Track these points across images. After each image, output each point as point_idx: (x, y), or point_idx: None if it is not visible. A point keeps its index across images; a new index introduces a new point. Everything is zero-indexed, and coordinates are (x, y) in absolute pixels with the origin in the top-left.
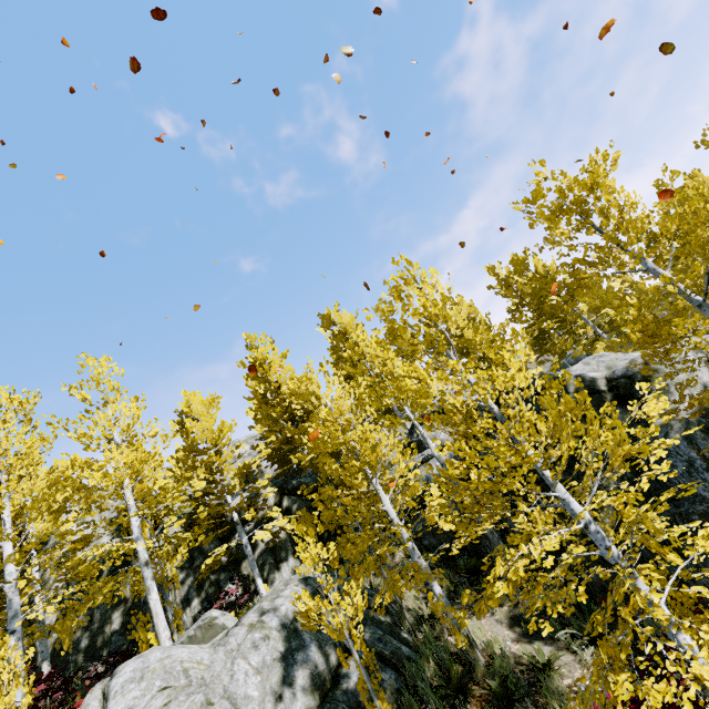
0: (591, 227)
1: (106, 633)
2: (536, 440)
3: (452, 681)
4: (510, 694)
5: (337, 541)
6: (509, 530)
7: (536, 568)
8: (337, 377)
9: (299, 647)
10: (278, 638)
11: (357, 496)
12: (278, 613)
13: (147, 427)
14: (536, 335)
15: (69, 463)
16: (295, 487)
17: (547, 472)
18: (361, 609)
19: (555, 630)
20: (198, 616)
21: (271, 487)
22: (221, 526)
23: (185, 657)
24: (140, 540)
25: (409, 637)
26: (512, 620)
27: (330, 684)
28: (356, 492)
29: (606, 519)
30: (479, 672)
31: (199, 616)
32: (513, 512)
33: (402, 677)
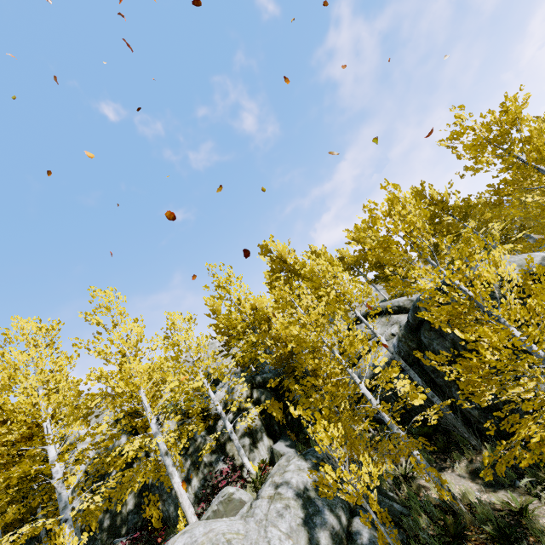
0: (512, 154)
1: (123, 513)
2: (535, 322)
3: (449, 530)
4: (504, 536)
5: (330, 421)
6: (456, 401)
7: (479, 430)
8: (305, 289)
9: (315, 512)
10: (296, 506)
11: (334, 384)
12: (291, 485)
13: (151, 341)
14: (431, 248)
15: (96, 376)
16: (261, 382)
17: (537, 348)
18: (376, 476)
19: (512, 479)
20: (199, 492)
21: (245, 383)
22: (207, 418)
23: (225, 529)
24: (158, 434)
25: (394, 495)
26: (472, 474)
27: (346, 541)
28: (334, 380)
29: (541, 385)
30: (467, 520)
31: (199, 492)
32: (456, 386)
33: (401, 529)
